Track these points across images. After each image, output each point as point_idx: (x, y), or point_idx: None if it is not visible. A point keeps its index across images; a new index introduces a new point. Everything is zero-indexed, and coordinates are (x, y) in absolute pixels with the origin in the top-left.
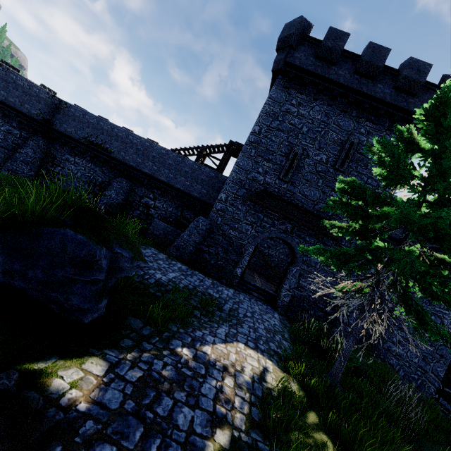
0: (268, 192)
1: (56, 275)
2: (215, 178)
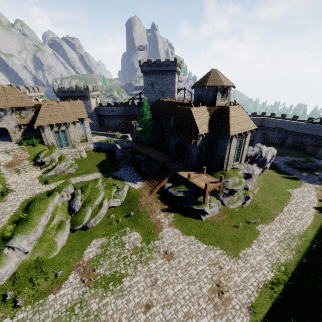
0: None
1: (310, 166)
2: None
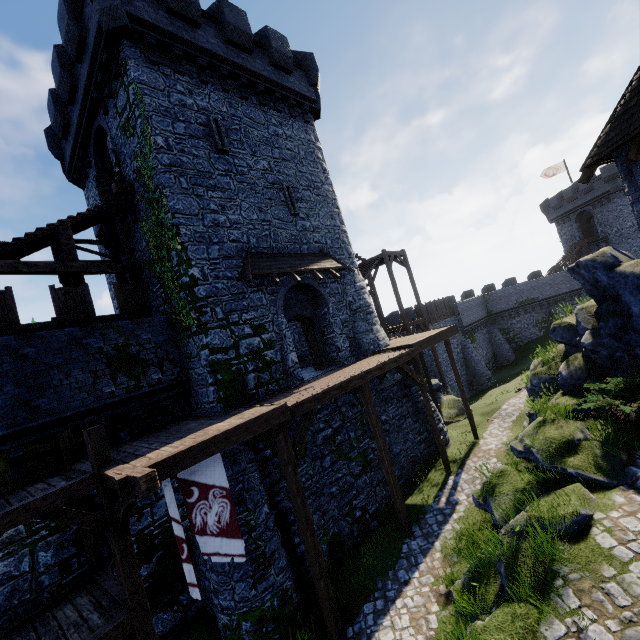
0: None
1: None
2: None
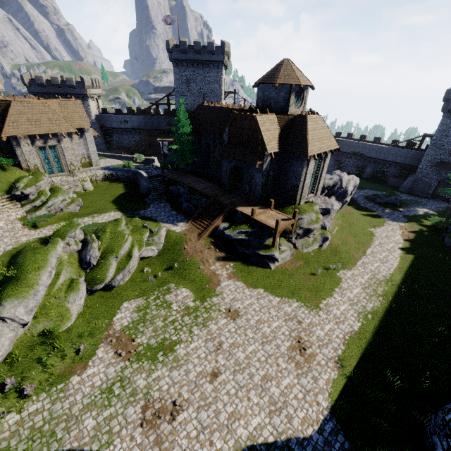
0: (442, 162)
1: (394, 201)
2: (416, 155)
